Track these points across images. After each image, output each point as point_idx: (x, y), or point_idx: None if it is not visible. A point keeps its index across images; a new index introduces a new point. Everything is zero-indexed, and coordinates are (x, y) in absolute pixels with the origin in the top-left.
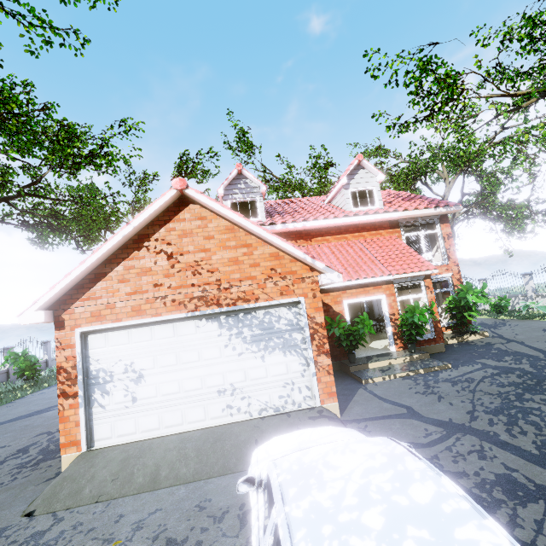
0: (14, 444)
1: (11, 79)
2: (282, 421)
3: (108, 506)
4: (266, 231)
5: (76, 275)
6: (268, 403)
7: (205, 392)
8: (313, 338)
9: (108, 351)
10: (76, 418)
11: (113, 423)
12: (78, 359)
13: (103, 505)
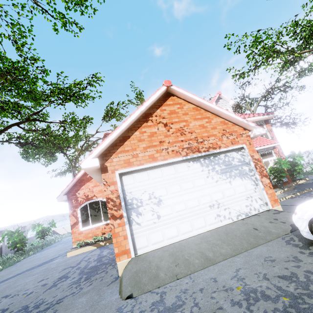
0: (51, 277)
1: (25, 55)
2: (258, 218)
3: (192, 278)
4: (219, 107)
5: (115, 135)
6: (240, 211)
7: (201, 207)
8: (256, 167)
9: (136, 186)
10: (123, 233)
11: (148, 235)
12: (120, 191)
13: (186, 278)
